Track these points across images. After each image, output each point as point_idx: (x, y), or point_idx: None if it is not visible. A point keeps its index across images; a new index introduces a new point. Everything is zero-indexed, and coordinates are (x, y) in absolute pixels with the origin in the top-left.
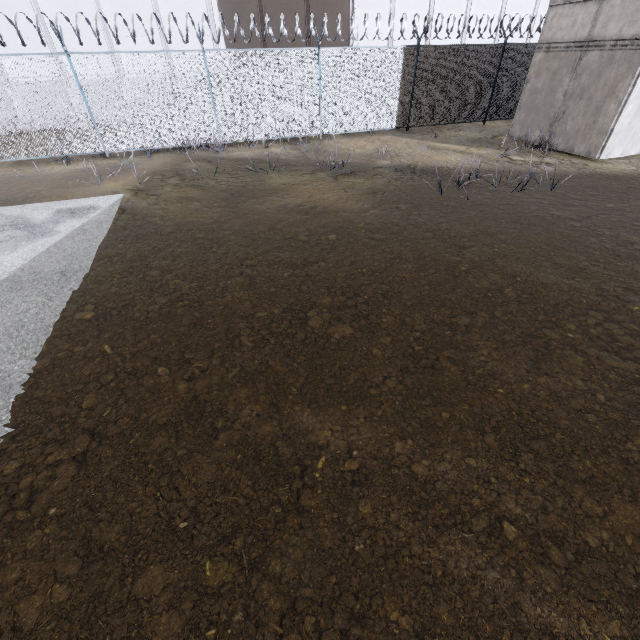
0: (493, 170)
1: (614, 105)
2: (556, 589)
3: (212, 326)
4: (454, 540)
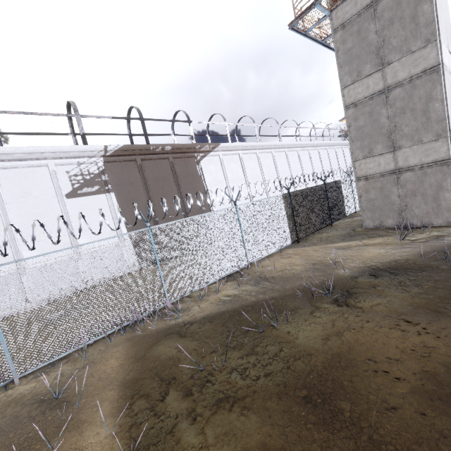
0: (432, 251)
1: (448, 193)
2: None
3: None
4: None
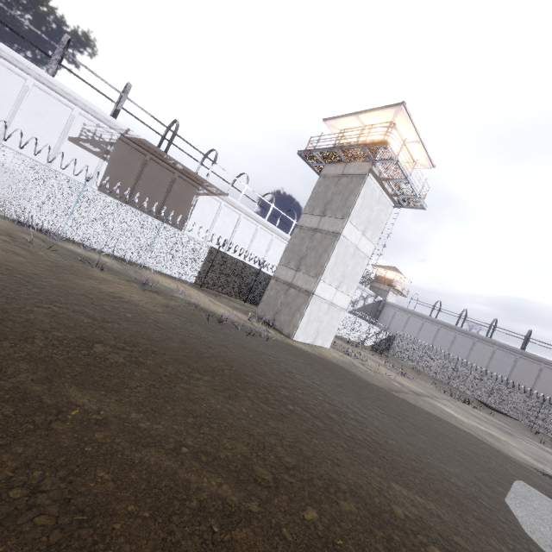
0: (241, 324)
1: (299, 315)
2: (198, 468)
3: (11, 325)
4: (152, 450)
